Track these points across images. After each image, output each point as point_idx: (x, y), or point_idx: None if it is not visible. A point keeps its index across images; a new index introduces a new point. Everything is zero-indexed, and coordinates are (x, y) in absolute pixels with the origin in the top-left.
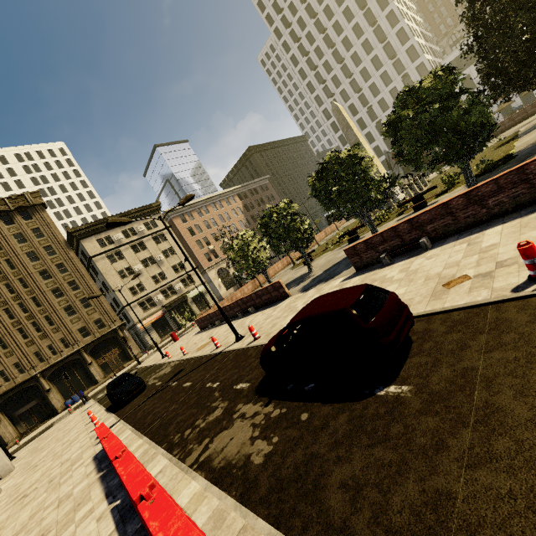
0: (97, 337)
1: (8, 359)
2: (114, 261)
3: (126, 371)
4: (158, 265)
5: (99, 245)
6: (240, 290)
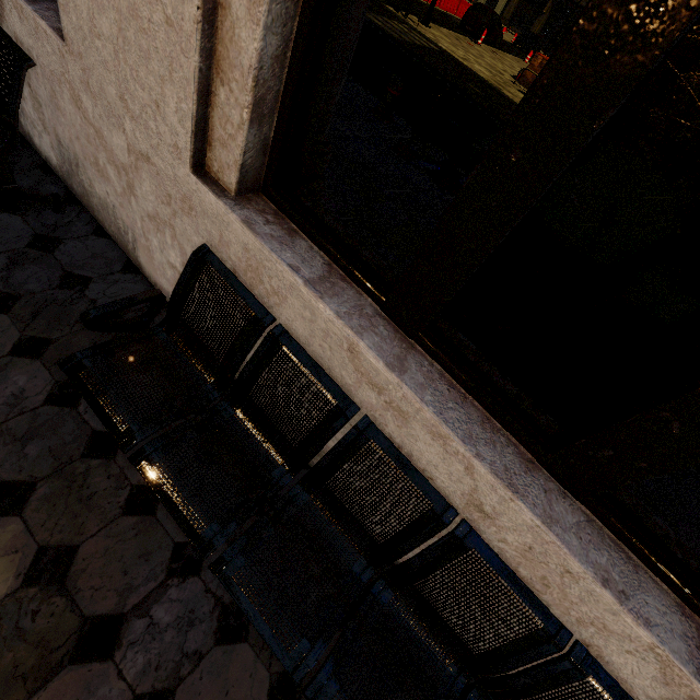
0: None
1: None
2: None
3: None
4: None
5: None
6: None
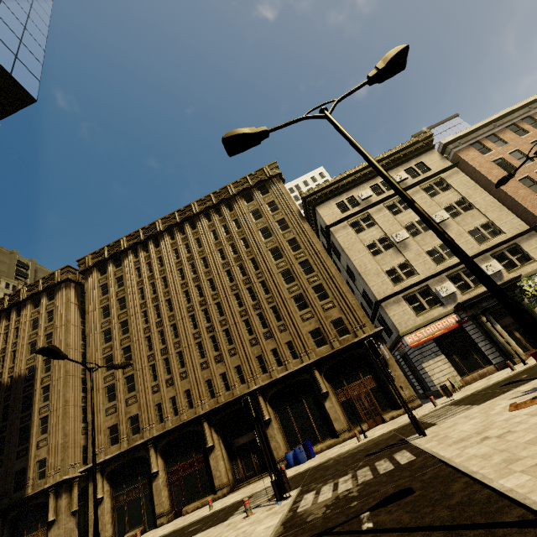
0: (335, 348)
1: (231, 359)
2: (360, 231)
3: (385, 435)
4: None
5: (338, 211)
6: None
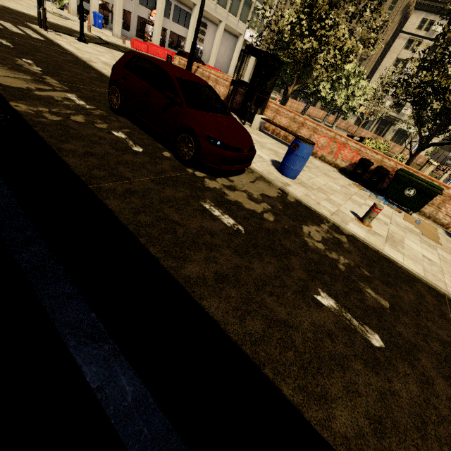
0: None
1: None
2: (407, 48)
3: None
4: None
5: (417, 25)
6: (361, 129)
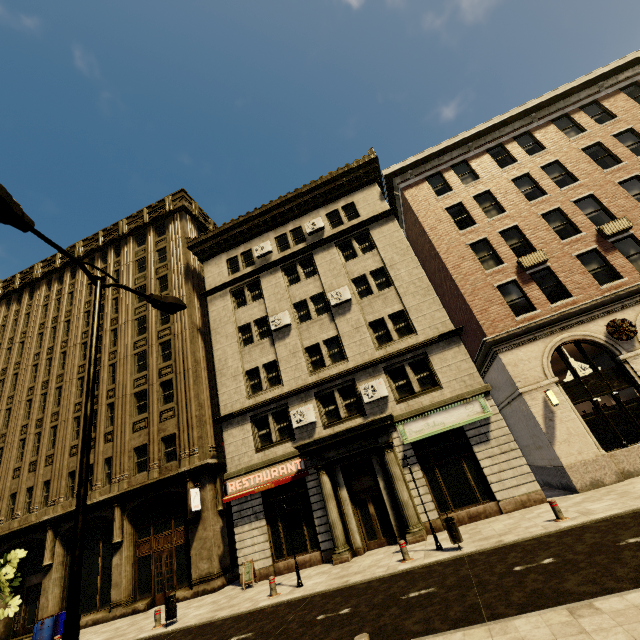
0: (147, 480)
1: (45, 469)
2: (243, 305)
3: None
4: (333, 316)
5: (227, 271)
6: None
